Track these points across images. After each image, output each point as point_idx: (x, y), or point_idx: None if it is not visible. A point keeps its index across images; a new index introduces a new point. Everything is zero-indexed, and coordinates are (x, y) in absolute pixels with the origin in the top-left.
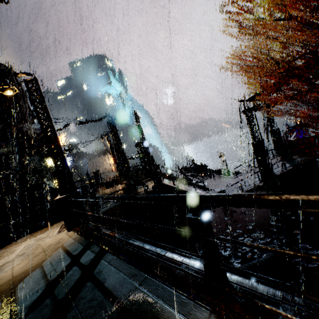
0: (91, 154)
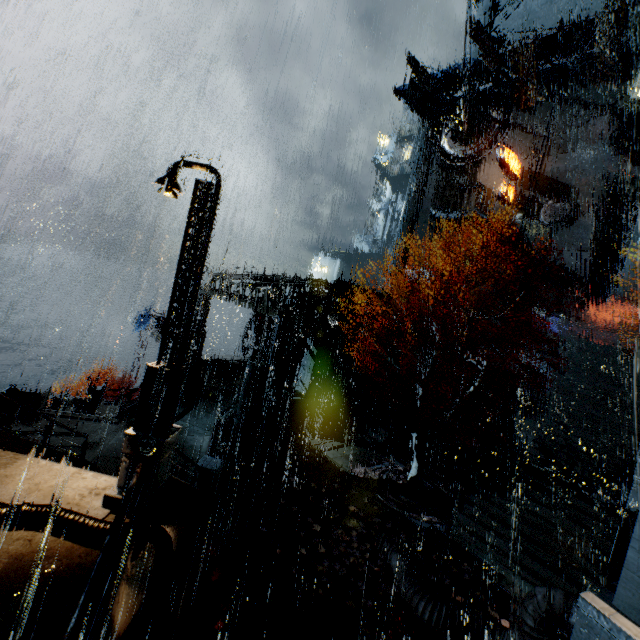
0: None
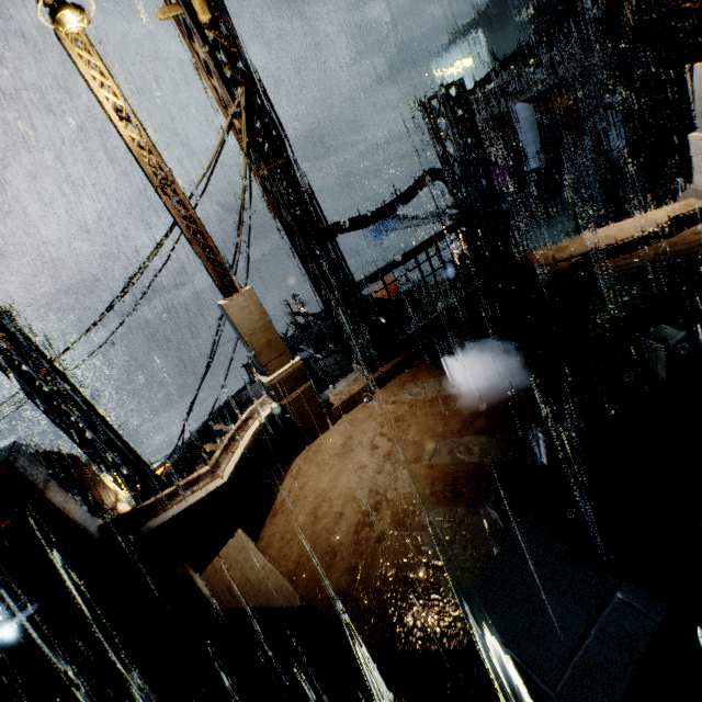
0: None
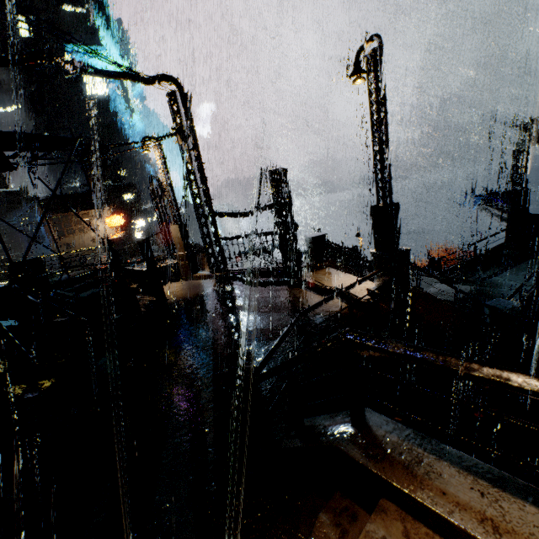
0: (56, 200)
